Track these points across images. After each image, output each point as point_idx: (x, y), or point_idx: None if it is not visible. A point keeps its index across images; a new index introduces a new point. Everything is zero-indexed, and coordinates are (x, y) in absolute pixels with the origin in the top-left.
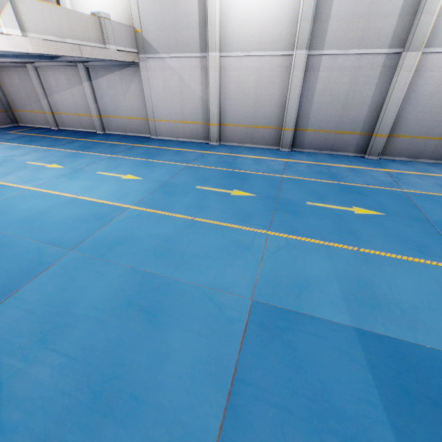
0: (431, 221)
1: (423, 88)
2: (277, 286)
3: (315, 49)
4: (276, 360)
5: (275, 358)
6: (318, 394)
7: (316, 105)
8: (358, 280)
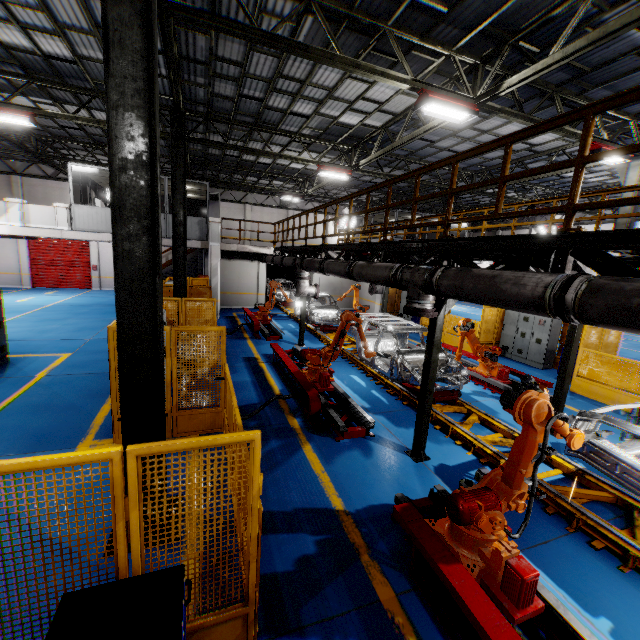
0: None
1: None
2: None
3: None
4: None
5: None
6: None
7: None
8: None
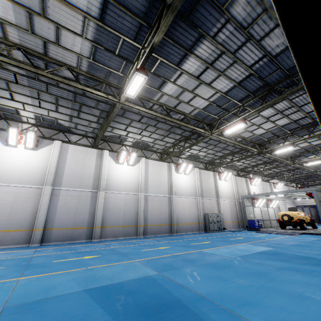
0: (122, 252)
1: (109, 205)
2: (28, 294)
3: (57, 186)
4: (28, 319)
5: (27, 319)
6: (60, 316)
7: (59, 213)
8: (86, 276)
